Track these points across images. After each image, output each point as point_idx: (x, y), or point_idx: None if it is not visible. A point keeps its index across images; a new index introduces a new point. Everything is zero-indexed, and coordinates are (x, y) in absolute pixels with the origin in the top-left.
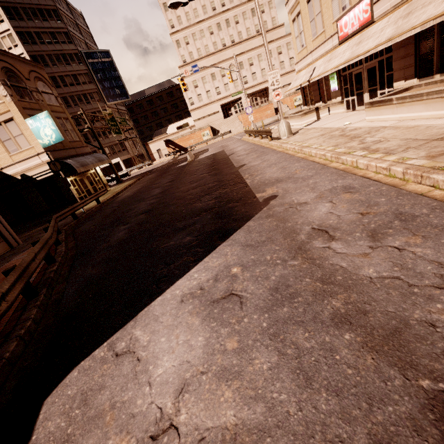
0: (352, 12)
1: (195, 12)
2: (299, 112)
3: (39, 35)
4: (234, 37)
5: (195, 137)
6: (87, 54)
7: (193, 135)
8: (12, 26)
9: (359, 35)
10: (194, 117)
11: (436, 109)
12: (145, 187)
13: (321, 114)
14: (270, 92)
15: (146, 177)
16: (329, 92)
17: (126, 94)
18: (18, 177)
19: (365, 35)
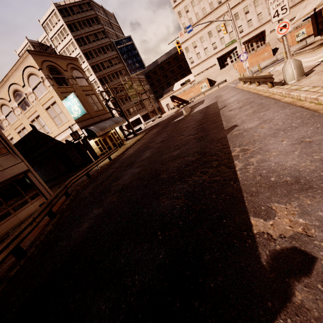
0: None
1: None
2: (308, 45)
3: (87, 38)
4: None
5: (195, 90)
6: (116, 42)
7: (192, 89)
8: (72, 36)
9: None
10: (194, 73)
11: None
12: (143, 145)
13: None
14: (267, 34)
15: (151, 131)
16: None
17: (143, 65)
18: (64, 142)
19: None
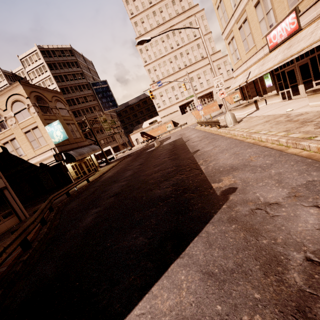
0: (279, 26)
1: (160, 51)
2: (239, 105)
3: (66, 76)
4: (186, 62)
5: (162, 129)
6: (93, 84)
7: (160, 128)
8: (51, 73)
9: (288, 42)
10: (161, 115)
11: None
12: (122, 169)
13: (259, 105)
14: (214, 94)
15: (125, 159)
16: (265, 88)
17: (116, 105)
18: (38, 165)
19: (295, 40)
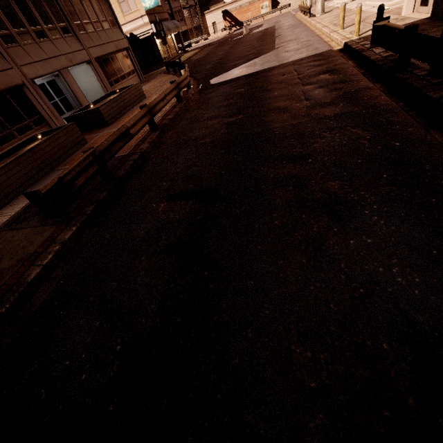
0: None
1: None
2: None
3: None
4: None
5: (253, 10)
6: None
7: (251, 7)
8: None
9: None
10: None
11: (382, 1)
12: (211, 52)
13: None
14: None
15: (207, 48)
16: None
17: None
18: (128, 36)
19: None
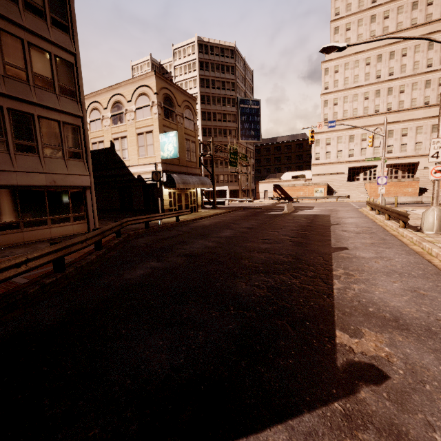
0: None
1: (355, 78)
2: None
3: (213, 82)
4: (392, 105)
5: (306, 191)
6: (241, 100)
7: (304, 188)
8: (199, 74)
9: None
10: (314, 171)
11: None
12: (223, 223)
13: None
14: (420, 169)
15: (236, 212)
16: None
17: (259, 136)
18: (135, 176)
19: None
